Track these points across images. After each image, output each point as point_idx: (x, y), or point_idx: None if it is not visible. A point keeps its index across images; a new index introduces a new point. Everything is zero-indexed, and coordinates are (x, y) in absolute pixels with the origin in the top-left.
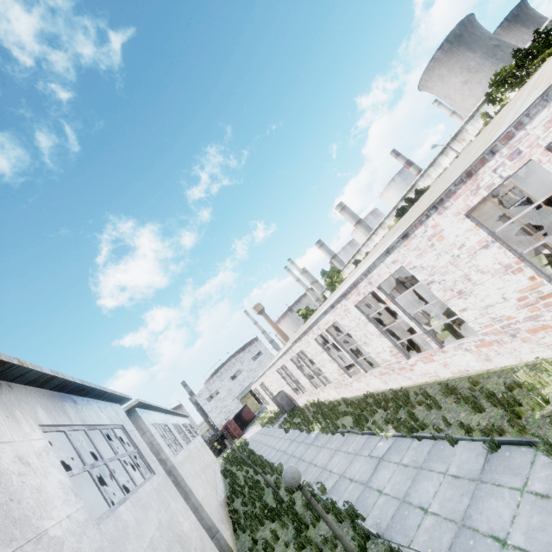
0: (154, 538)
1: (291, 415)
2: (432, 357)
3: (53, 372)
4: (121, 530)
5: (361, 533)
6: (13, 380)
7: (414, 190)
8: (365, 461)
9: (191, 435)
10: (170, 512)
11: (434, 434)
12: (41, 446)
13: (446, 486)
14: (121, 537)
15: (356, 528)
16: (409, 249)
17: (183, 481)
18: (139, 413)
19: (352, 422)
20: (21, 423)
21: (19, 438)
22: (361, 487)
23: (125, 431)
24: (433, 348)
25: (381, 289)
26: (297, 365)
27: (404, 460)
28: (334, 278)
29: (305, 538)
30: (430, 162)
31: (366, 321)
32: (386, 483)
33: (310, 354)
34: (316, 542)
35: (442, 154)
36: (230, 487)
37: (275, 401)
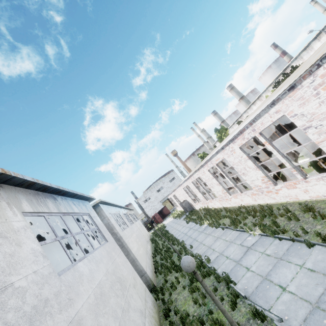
0: (102, 281)
1: (191, 214)
2: (295, 185)
3: (34, 179)
4: (77, 278)
5: (233, 293)
6: (3, 183)
7: (287, 70)
8: (237, 247)
9: (134, 219)
10: (115, 264)
11: (293, 237)
12: (21, 225)
13: (302, 275)
14: (76, 282)
15: (229, 288)
16: (293, 100)
17: (126, 245)
18: (101, 207)
19: (229, 222)
20: (5, 210)
21: (1, 220)
22: (234, 263)
23: (90, 217)
24: (297, 179)
25: (262, 134)
26: (196, 186)
27: (267, 251)
28: (222, 133)
29: (195, 287)
30: (304, 46)
31: (247, 158)
32: (253, 264)
33: (205, 180)
34: (202, 291)
35: (315, 39)
36: (154, 249)
37: (181, 205)
